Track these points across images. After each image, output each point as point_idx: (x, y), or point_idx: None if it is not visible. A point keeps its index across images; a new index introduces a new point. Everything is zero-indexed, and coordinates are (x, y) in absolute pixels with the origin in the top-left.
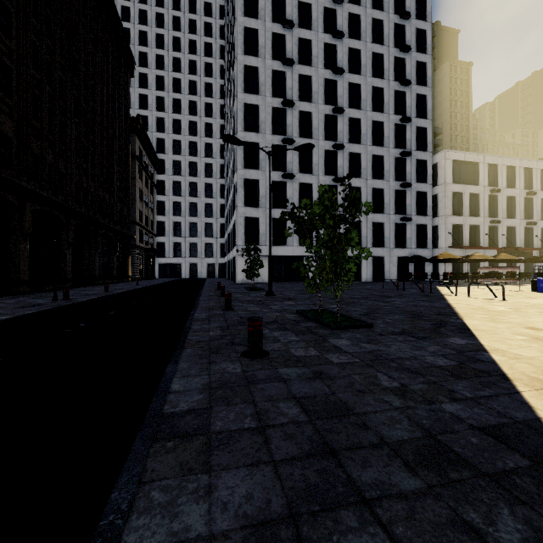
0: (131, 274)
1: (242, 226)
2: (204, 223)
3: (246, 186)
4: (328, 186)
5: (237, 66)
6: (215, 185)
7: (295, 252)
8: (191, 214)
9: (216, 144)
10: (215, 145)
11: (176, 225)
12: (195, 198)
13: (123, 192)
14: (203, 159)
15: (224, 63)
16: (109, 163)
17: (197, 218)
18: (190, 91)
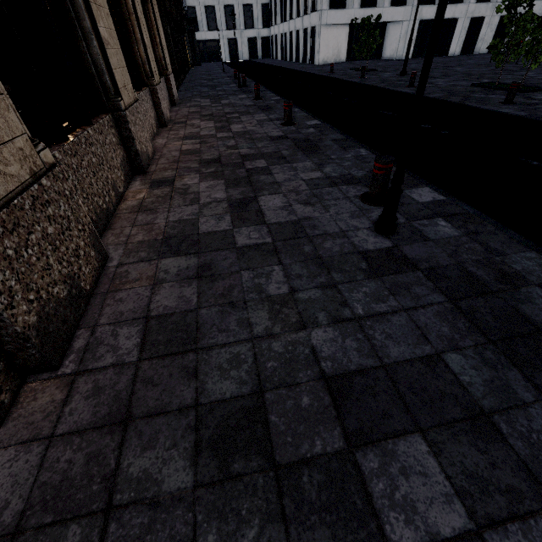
0: (189, 59)
1: None
2: None
3: None
4: None
5: None
6: None
7: (384, 16)
8: None
9: None
10: None
11: None
12: None
13: None
14: None
15: None
16: None
17: None
18: None
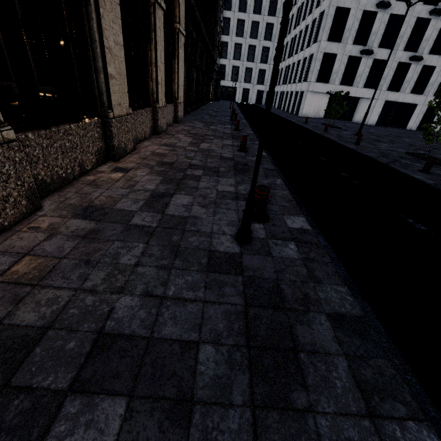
0: (210, 96)
1: (319, 63)
2: (262, 47)
3: (335, 15)
4: (421, 19)
5: None
6: None
7: (357, 93)
8: (251, 35)
9: None
10: None
11: (237, 47)
12: (258, 16)
13: (215, 13)
14: None
15: None
16: None
17: (256, 40)
18: None
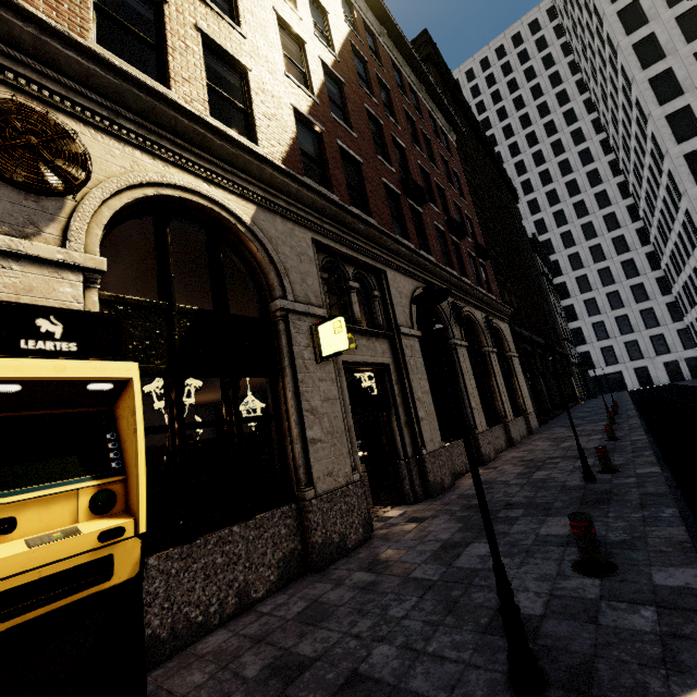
0: (577, 394)
1: None
2: (638, 311)
3: None
4: None
5: (655, 125)
6: (636, 258)
7: None
8: (612, 306)
9: (620, 209)
10: (617, 212)
11: (597, 326)
12: (612, 286)
13: (548, 313)
14: (606, 236)
15: (599, 117)
16: (537, 292)
17: (624, 309)
18: (562, 173)
